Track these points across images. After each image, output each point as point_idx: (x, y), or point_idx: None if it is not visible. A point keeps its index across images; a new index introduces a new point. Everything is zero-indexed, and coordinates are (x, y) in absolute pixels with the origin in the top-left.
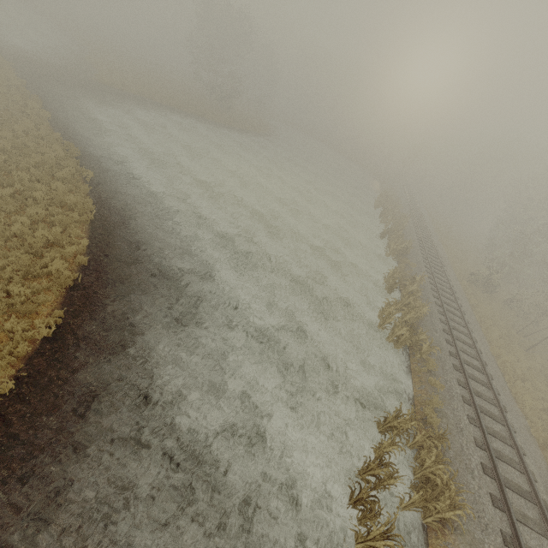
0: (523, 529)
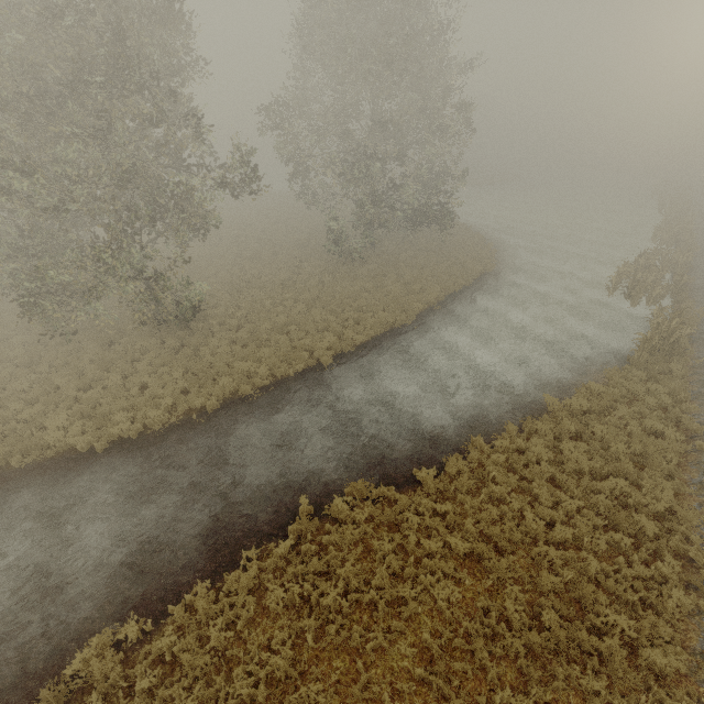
0: None
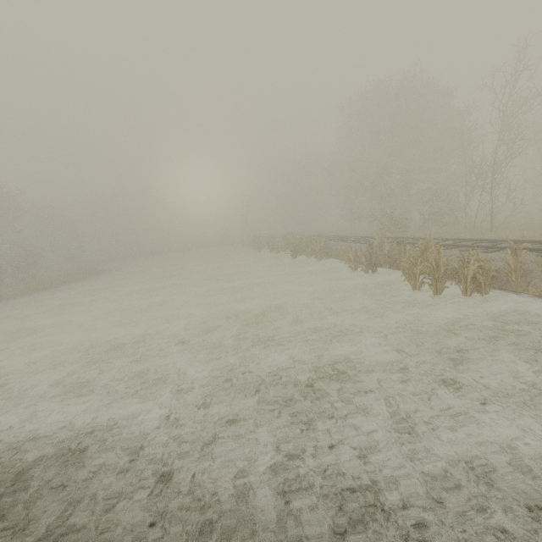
0: None
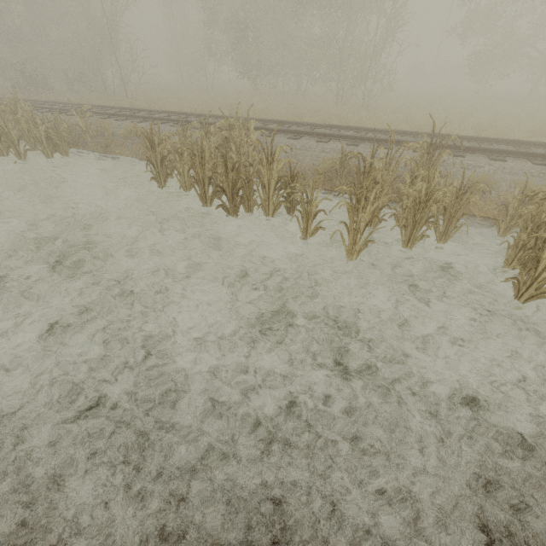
0: None
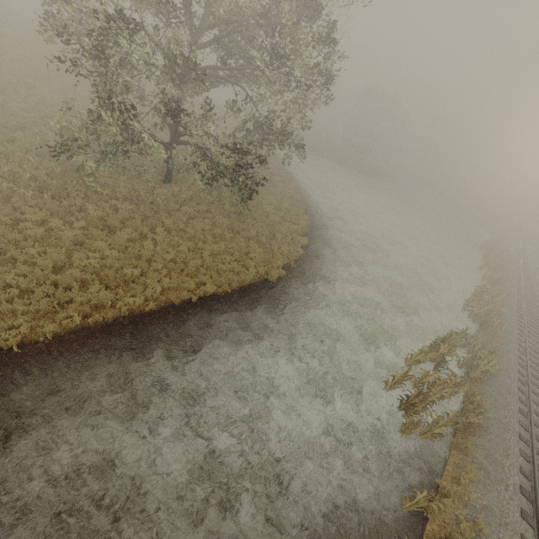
0: (536, 407)
